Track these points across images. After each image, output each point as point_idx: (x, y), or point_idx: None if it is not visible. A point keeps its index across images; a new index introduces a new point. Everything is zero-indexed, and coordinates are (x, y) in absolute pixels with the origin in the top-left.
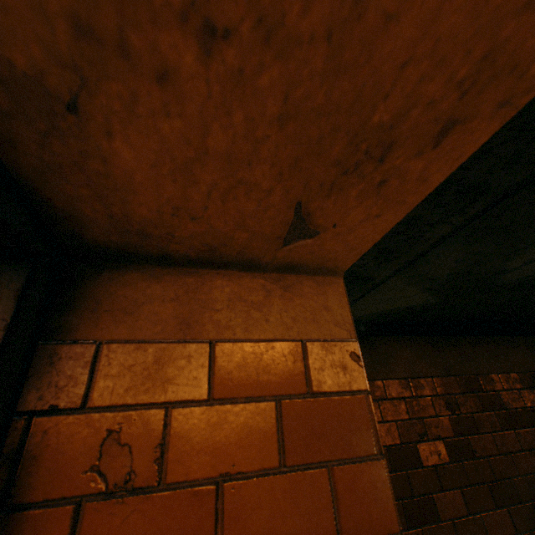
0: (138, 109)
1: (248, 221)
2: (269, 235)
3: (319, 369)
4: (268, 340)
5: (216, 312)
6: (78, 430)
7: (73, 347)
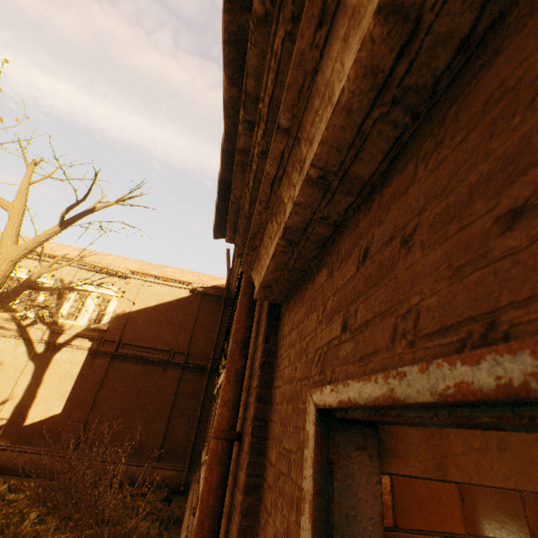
0: None
1: None
2: None
3: (536, 519)
4: (495, 487)
5: (456, 456)
6: None
7: None
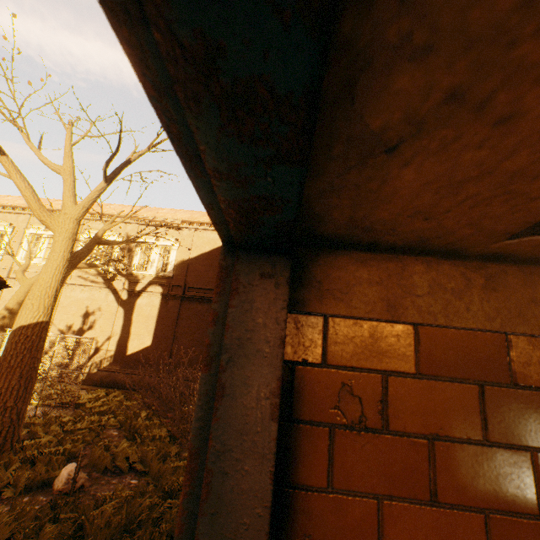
0: (452, 146)
1: (485, 221)
2: (498, 231)
3: (524, 363)
4: (469, 329)
5: (417, 297)
6: (322, 379)
7: (309, 317)
